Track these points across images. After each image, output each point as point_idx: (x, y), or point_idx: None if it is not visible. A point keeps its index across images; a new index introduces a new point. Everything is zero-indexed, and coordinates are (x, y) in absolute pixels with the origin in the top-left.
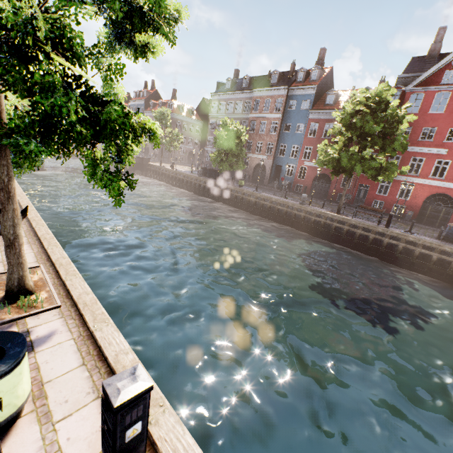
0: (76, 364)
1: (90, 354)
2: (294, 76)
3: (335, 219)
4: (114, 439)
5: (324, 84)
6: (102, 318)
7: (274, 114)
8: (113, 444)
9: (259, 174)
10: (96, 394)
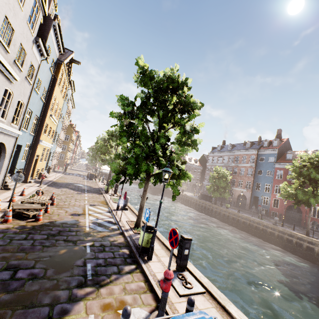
0: (160, 248)
1: (163, 247)
2: (261, 144)
3: (304, 239)
4: (182, 249)
5: (283, 148)
6: (165, 239)
7: (249, 164)
8: (182, 251)
9: (240, 200)
10: (168, 256)
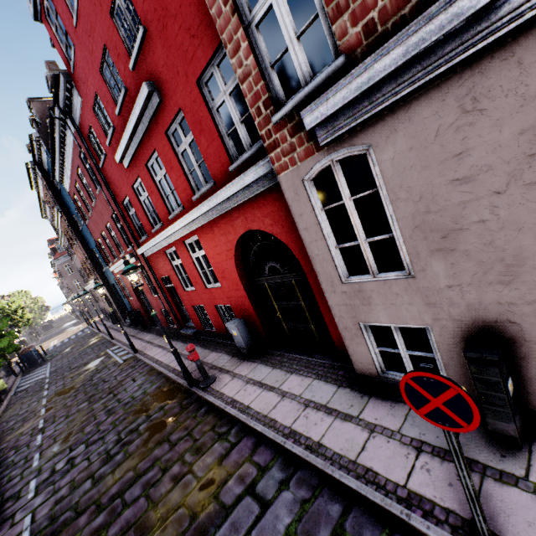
0: None
1: None
2: None
3: None
4: None
5: None
6: None
7: (55, 211)
8: None
9: None
10: None
